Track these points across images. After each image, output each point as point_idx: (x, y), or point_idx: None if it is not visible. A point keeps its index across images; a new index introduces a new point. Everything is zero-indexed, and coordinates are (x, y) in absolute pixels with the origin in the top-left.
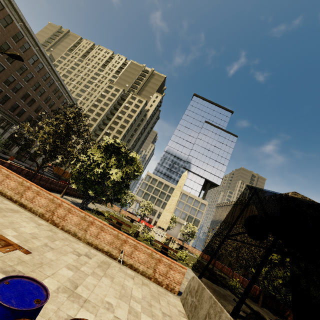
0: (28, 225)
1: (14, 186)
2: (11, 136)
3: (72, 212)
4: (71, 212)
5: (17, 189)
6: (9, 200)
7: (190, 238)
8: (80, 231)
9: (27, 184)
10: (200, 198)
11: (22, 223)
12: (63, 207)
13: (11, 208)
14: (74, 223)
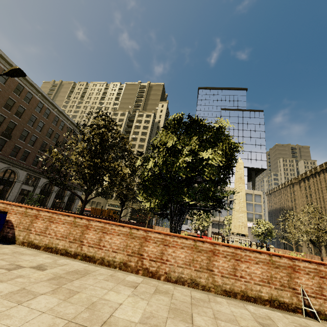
0: (121, 297)
1: (64, 231)
2: (42, 191)
3: (170, 244)
4: (169, 245)
5: (70, 235)
6: (64, 256)
7: (268, 237)
8: (200, 273)
9: (82, 222)
10: (251, 190)
11: (109, 296)
12: (151, 240)
13: (73, 269)
14: (183, 262)
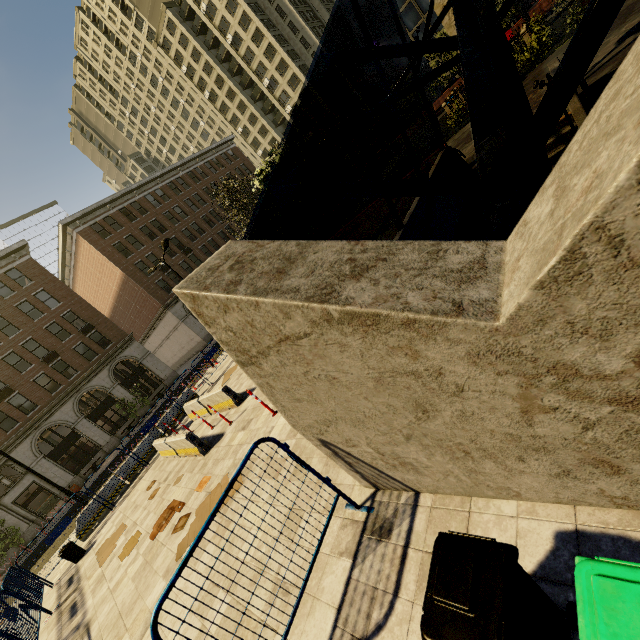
0: None
1: None
2: None
3: None
4: None
5: None
6: None
7: None
8: None
9: None
10: None
11: None
12: None
13: None
14: None
